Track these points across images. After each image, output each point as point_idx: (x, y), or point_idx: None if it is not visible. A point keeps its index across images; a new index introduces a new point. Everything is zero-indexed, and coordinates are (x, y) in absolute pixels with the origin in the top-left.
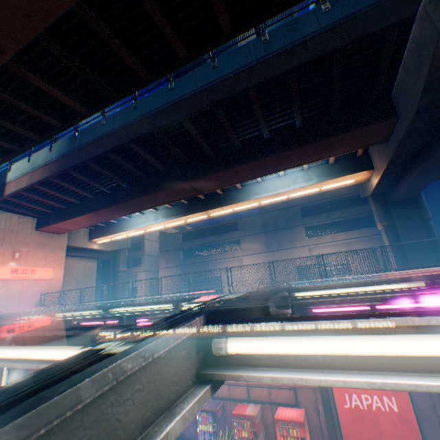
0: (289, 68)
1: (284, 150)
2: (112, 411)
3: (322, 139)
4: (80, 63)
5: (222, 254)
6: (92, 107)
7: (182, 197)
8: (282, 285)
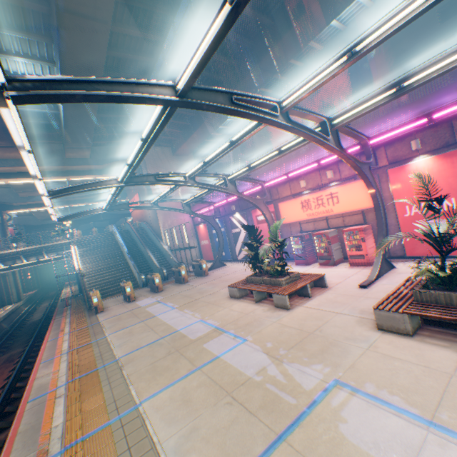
0: None
1: None
2: (151, 91)
3: None
4: (141, 1)
5: None
6: (163, 33)
7: (259, 86)
8: (265, 98)
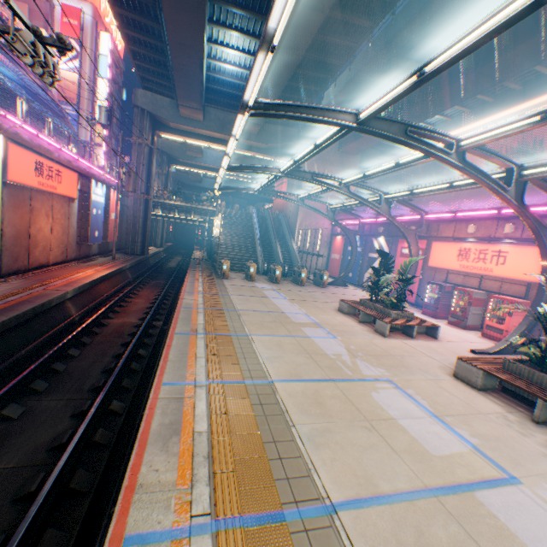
0: None
1: None
2: (337, 117)
3: None
4: None
5: None
6: (376, 19)
7: (472, 94)
8: (442, 134)
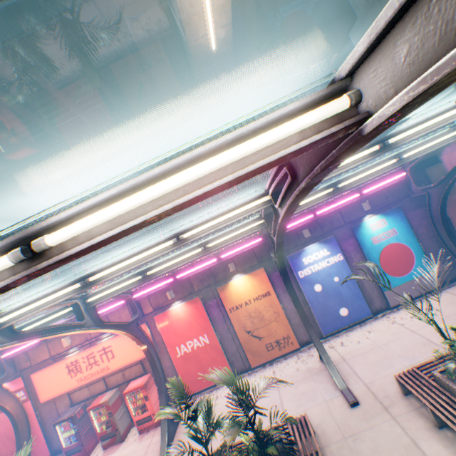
0: (24, 66)
1: (81, 149)
2: None
3: (114, 134)
4: None
5: (107, 253)
6: None
7: None
8: None
